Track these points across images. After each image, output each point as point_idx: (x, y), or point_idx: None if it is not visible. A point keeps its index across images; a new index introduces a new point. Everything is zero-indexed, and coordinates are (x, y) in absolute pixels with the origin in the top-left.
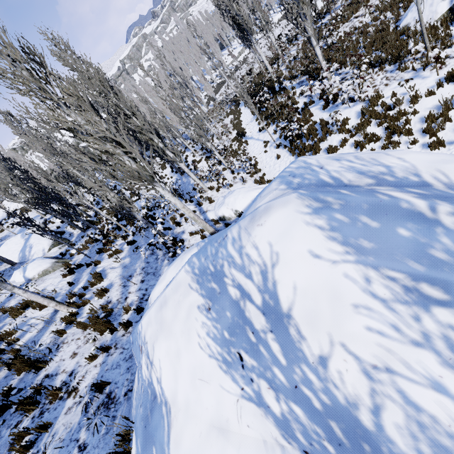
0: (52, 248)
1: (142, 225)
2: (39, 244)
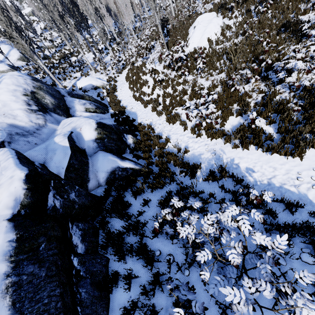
0: (19, 61)
1: (58, 71)
2: (13, 56)
